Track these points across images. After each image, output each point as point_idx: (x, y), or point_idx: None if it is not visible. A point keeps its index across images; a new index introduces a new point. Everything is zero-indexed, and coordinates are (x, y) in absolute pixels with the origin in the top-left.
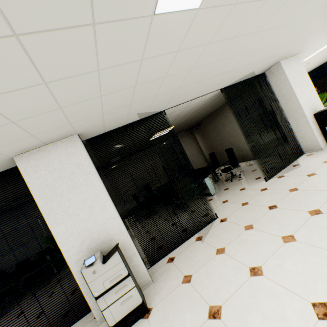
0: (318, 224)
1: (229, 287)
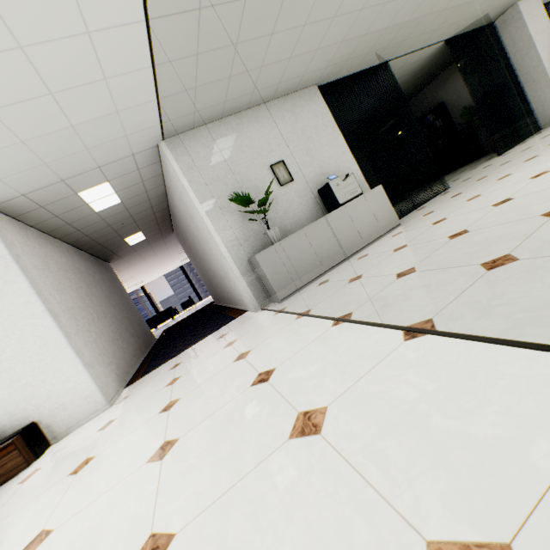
0: None
1: None
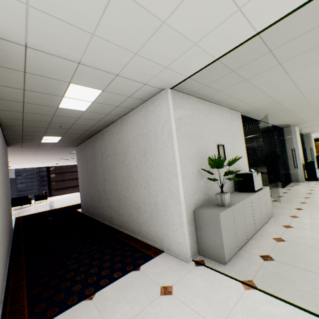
0: None
1: None
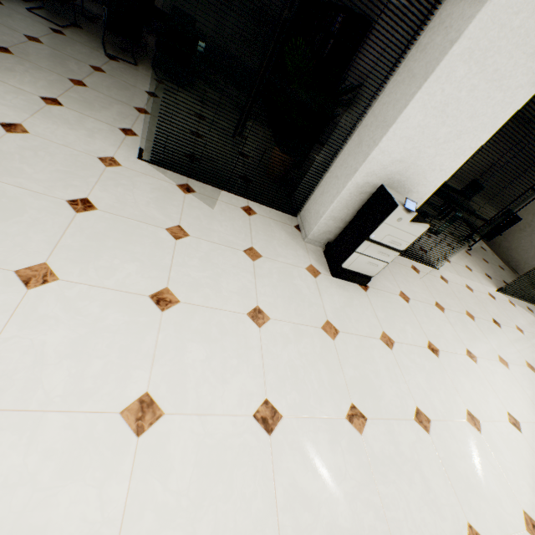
0: (529, 376)
1: (447, 344)
